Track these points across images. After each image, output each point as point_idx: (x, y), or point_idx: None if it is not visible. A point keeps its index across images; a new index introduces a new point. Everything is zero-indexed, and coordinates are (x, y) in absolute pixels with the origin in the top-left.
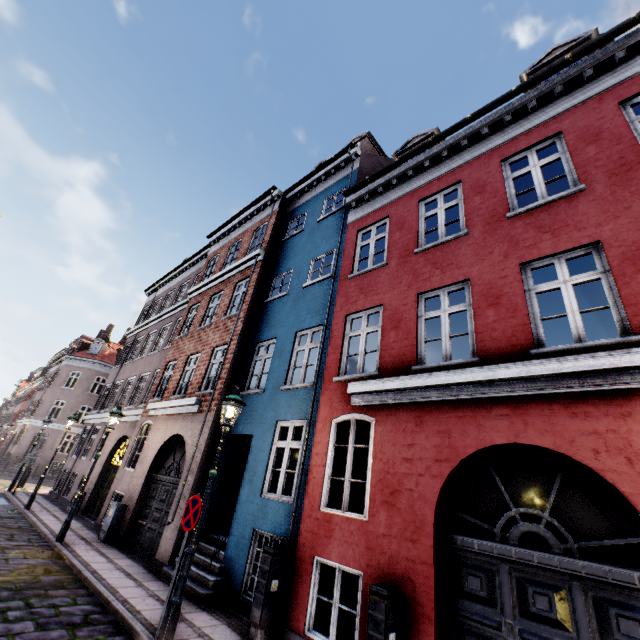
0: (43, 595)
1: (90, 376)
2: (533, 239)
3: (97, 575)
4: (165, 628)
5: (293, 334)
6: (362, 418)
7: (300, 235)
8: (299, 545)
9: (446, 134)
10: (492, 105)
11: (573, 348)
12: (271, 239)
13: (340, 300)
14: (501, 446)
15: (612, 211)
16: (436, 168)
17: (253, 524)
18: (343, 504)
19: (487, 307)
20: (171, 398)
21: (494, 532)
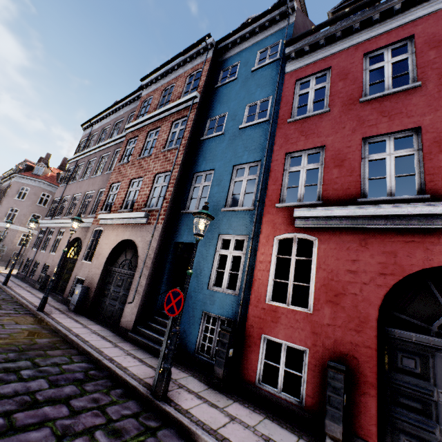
0: (44, 355)
1: (37, 192)
2: None
3: (80, 338)
4: (161, 387)
5: (231, 167)
6: (304, 237)
7: (233, 83)
8: (247, 326)
9: None
10: None
11: None
12: (205, 84)
13: (279, 140)
14: None
15: None
16: (385, 22)
17: (202, 308)
18: (287, 300)
19: (440, 152)
20: (119, 211)
21: (428, 329)
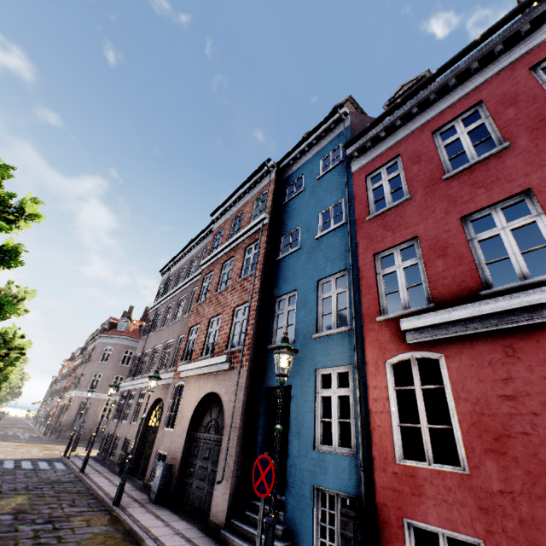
0: None
1: (120, 350)
2: None
3: (160, 543)
4: None
5: (315, 283)
6: (425, 355)
7: (301, 195)
8: (378, 505)
9: (453, 62)
10: (505, 19)
11: None
12: (273, 204)
13: (362, 242)
14: None
15: None
16: (445, 98)
17: (312, 481)
18: (426, 455)
19: None
20: (199, 359)
21: None
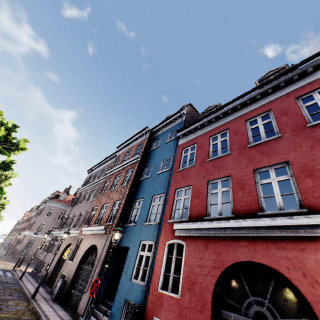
0: None
1: (58, 211)
2: (259, 158)
3: (48, 318)
4: None
5: (151, 197)
6: (180, 242)
7: (157, 149)
8: (146, 309)
9: (221, 108)
10: (240, 96)
11: (277, 213)
12: (144, 150)
13: (173, 181)
14: (245, 262)
15: (293, 147)
16: (217, 122)
17: (125, 296)
18: (169, 288)
19: (238, 189)
20: (93, 225)
21: (241, 310)
